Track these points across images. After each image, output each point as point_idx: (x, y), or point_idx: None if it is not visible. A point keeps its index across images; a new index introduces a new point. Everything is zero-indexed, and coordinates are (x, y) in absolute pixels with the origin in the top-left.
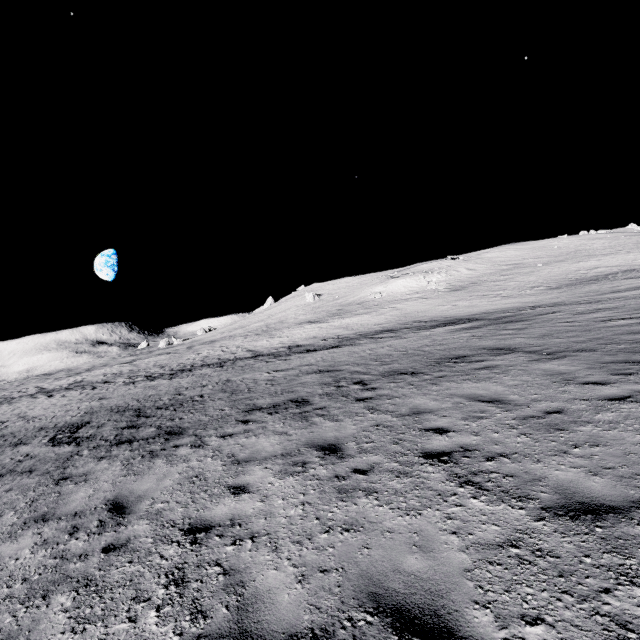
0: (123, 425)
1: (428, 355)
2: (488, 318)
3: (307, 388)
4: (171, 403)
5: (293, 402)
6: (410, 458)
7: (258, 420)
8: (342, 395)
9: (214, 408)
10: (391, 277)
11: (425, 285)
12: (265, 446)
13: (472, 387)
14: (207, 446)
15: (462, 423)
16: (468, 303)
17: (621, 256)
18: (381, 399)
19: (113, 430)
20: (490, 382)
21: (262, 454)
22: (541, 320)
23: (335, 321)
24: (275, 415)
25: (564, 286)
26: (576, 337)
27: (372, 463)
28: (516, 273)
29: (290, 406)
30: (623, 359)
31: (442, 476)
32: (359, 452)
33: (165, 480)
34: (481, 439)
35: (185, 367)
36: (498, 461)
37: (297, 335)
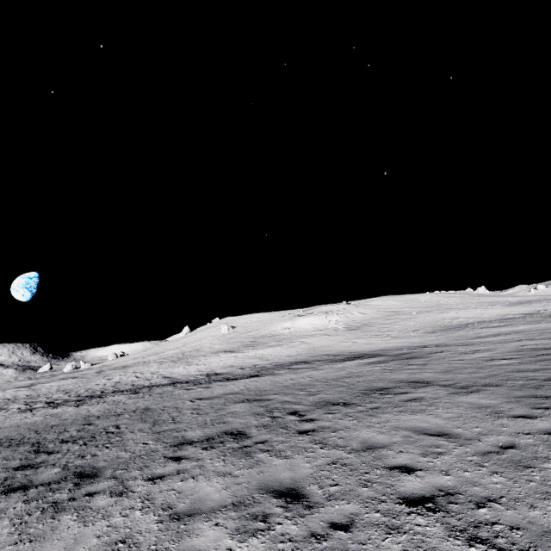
0: (16, 464)
1: (351, 386)
2: (388, 354)
3: (239, 418)
4: (80, 435)
5: (228, 434)
6: (391, 506)
7: (192, 457)
8: (281, 427)
9: (135, 441)
10: (298, 315)
11: (327, 324)
12: (209, 492)
13: (412, 419)
14: (132, 493)
15: (424, 460)
16: (366, 341)
17: (471, 310)
18: (325, 431)
19: (1, 471)
20: (426, 414)
21: (207, 504)
22: (436, 357)
23: (250, 351)
24: (211, 450)
25: (438, 331)
26: (476, 373)
27: (349, 514)
28: (398, 318)
29: (226, 439)
30: (531, 394)
31: (440, 530)
32: (327, 498)
33: (77, 549)
34: (455, 479)
35: (94, 393)
36: (491, 508)
37: (214, 363)
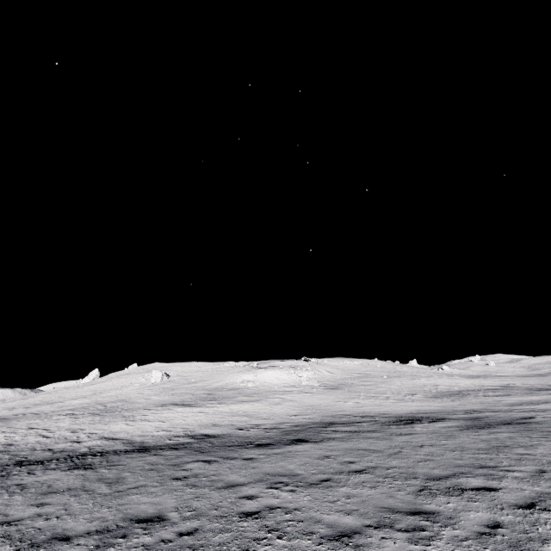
0: None
1: None
2: (454, 417)
3: None
4: None
5: None
6: None
7: None
8: None
9: None
10: (258, 367)
11: (298, 379)
12: None
13: None
14: None
15: None
16: (370, 402)
17: (441, 379)
18: None
19: None
20: None
21: None
22: None
23: (219, 406)
24: None
25: (440, 396)
26: None
27: None
28: (373, 381)
29: None
30: None
31: None
32: None
33: None
34: None
35: None
36: None
37: (177, 419)
